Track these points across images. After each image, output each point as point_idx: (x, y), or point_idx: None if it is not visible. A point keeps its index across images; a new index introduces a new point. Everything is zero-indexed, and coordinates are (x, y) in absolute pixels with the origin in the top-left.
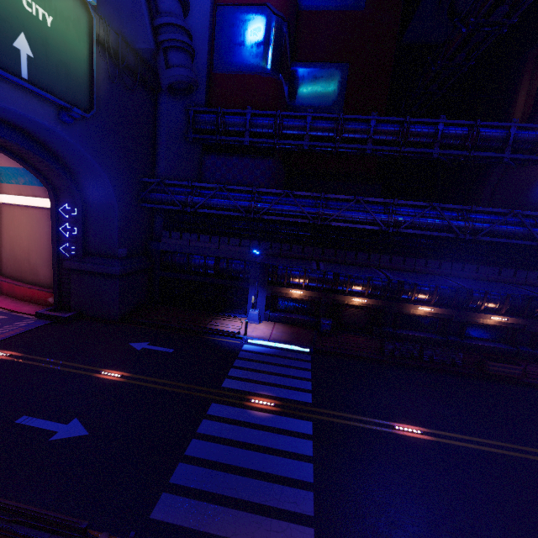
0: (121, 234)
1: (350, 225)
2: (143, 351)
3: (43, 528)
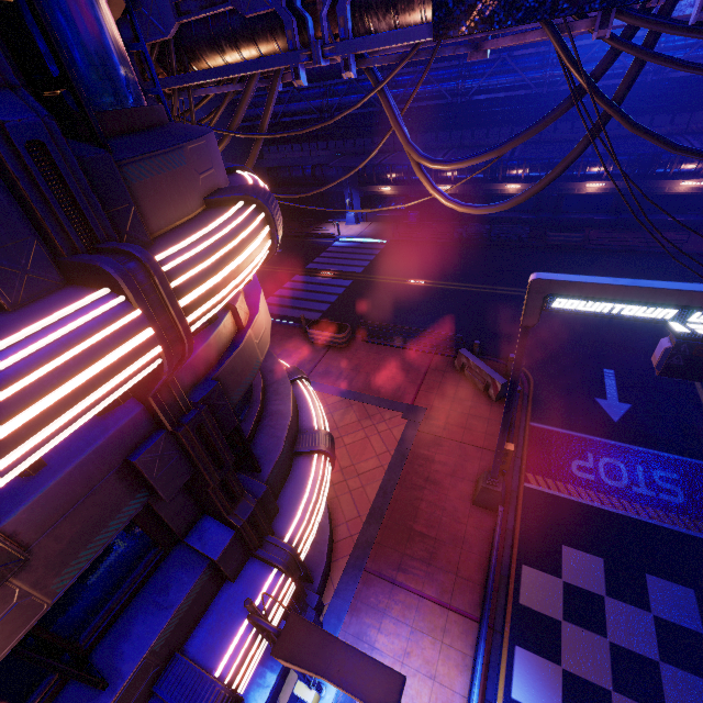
0: (228, 161)
1: (418, 104)
2: None
3: None
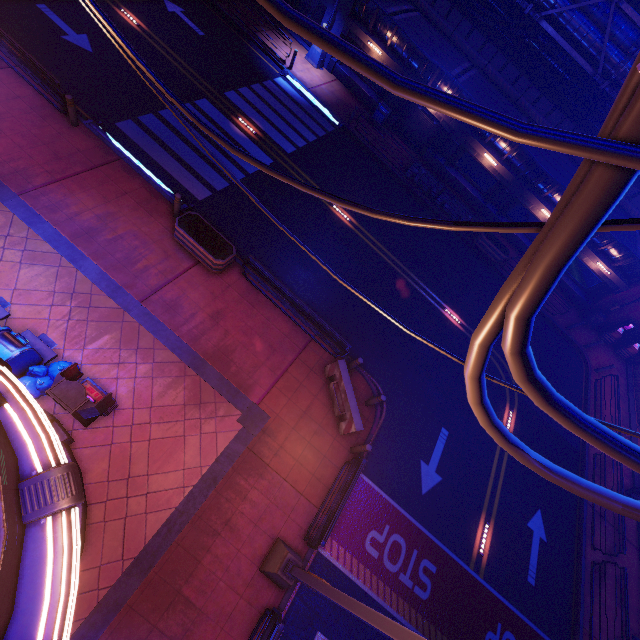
0: None
1: None
2: (172, 16)
3: (47, 85)
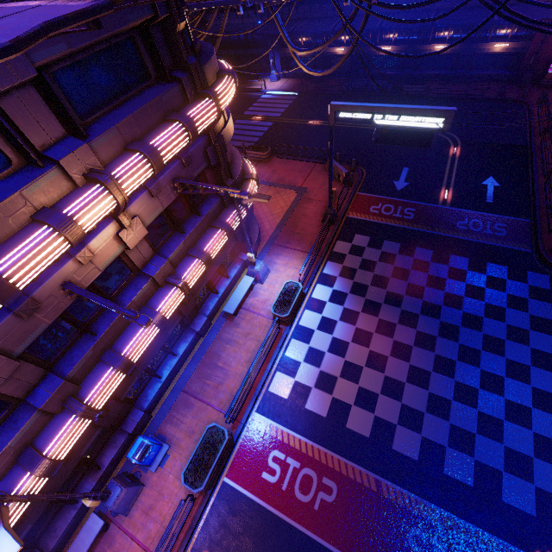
0: None
1: None
2: None
3: None
